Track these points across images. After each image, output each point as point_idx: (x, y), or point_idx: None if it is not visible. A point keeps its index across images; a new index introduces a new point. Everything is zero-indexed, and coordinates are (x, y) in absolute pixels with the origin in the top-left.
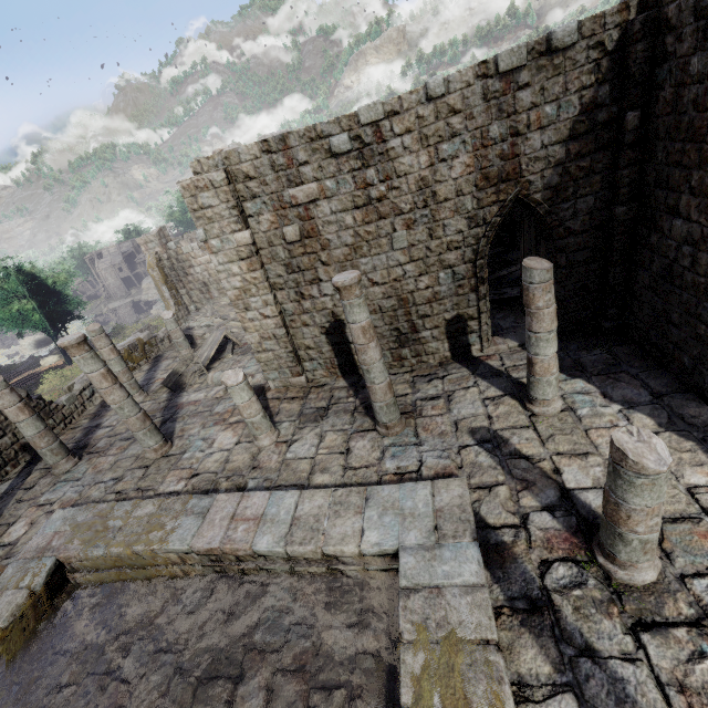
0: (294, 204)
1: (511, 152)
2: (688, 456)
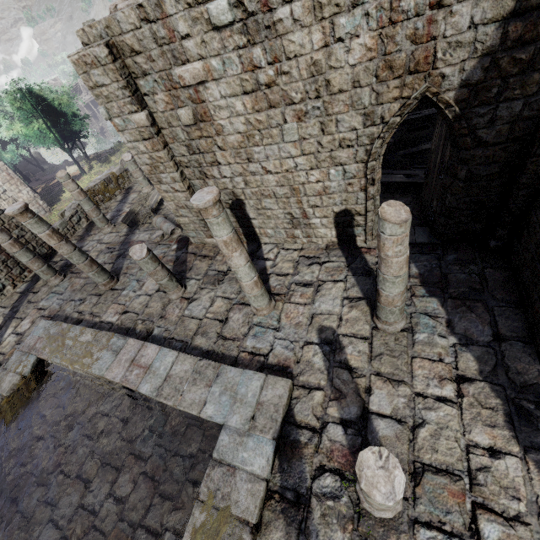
0: (183, 85)
1: (426, 32)
2: (487, 414)
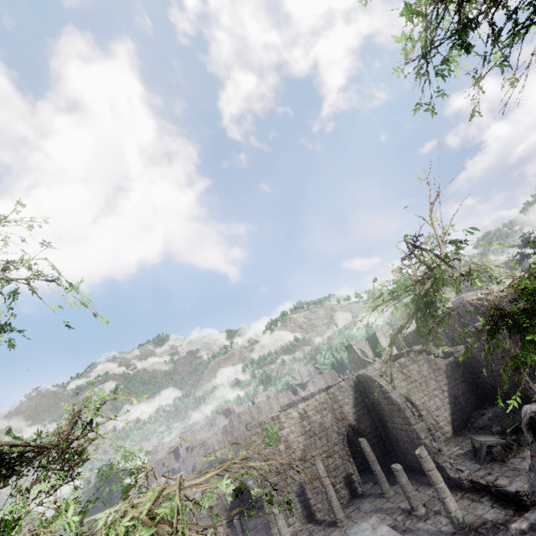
0: (282, 436)
1: (341, 411)
2: (426, 489)
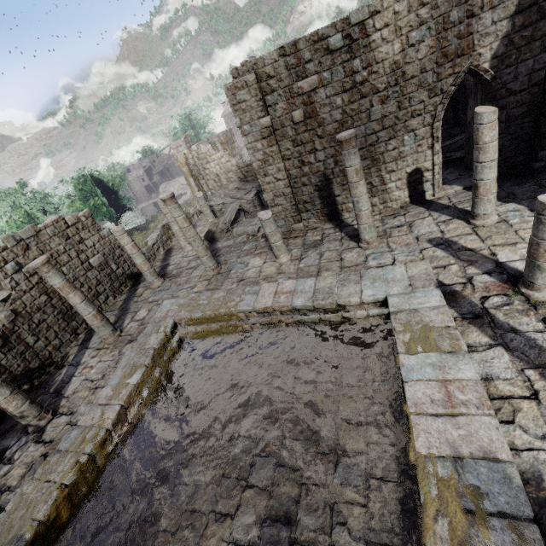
0: (301, 93)
1: (466, 31)
2: None
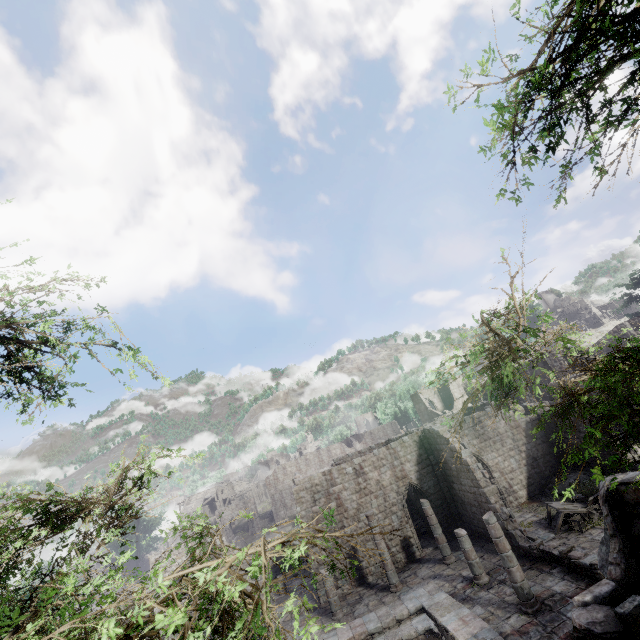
0: (334, 493)
1: (402, 469)
2: (492, 557)
